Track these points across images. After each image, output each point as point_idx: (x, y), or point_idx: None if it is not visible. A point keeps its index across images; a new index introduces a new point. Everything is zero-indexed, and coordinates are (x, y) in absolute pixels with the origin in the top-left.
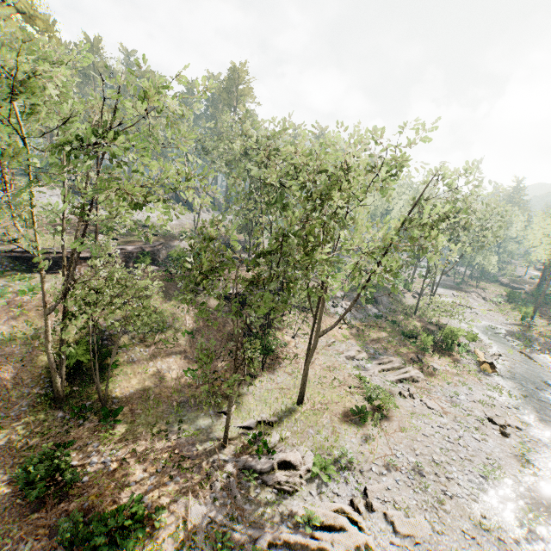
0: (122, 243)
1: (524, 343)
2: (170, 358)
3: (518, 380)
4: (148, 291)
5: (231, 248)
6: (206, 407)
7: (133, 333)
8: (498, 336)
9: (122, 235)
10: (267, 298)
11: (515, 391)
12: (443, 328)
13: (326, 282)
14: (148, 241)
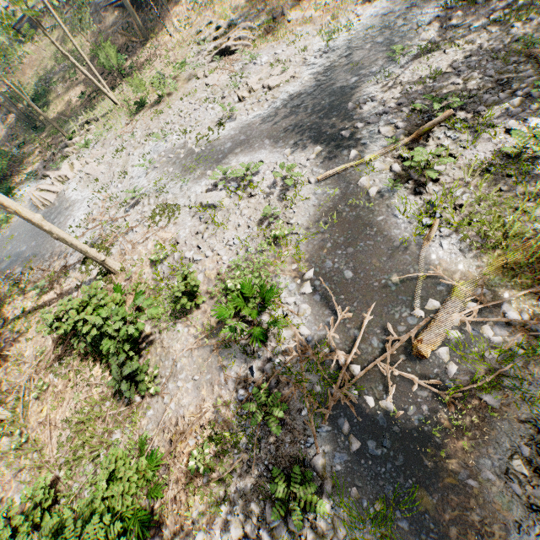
0: None
1: None
2: (77, 87)
3: None
4: None
5: None
6: (74, 117)
7: (60, 73)
8: None
9: None
10: None
11: (369, 22)
12: None
13: None
14: None
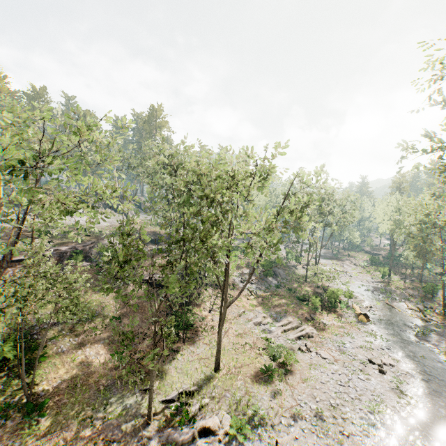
0: (57, 244)
1: (387, 296)
2: (99, 344)
3: (387, 325)
4: (76, 283)
5: (144, 240)
6: (131, 387)
7: (63, 325)
8: (368, 292)
9: (58, 238)
10: (174, 277)
11: (385, 334)
12: (328, 290)
13: (228, 261)
14: (81, 241)
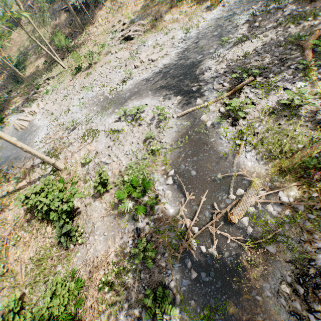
0: None
1: None
2: (42, 58)
3: (237, 6)
4: None
5: None
6: (40, 76)
7: (32, 50)
8: None
9: None
10: None
11: (209, 22)
12: None
13: None
14: None
